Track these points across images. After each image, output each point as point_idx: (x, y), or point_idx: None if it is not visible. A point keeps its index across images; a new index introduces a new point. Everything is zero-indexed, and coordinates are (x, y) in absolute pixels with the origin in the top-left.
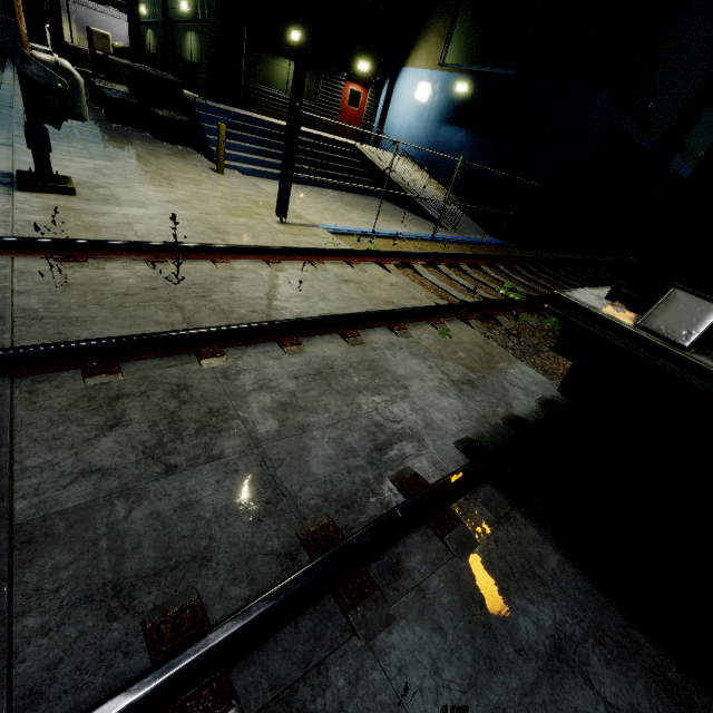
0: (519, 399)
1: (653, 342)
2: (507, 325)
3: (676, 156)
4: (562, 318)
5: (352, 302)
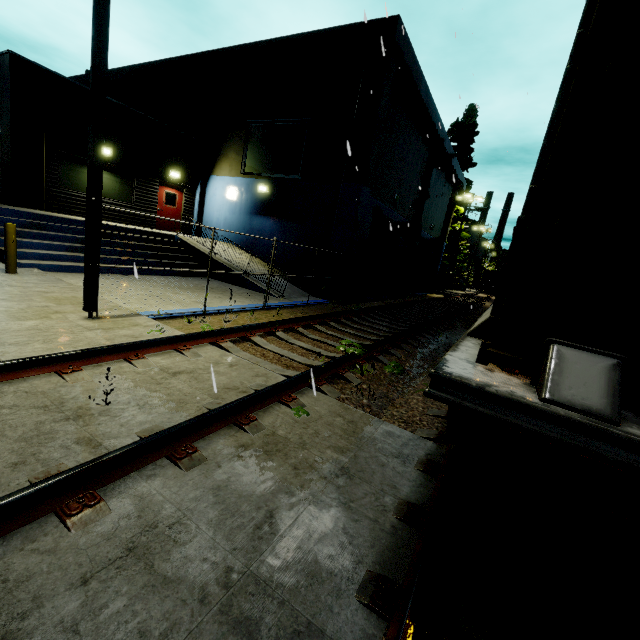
0: (400, 473)
1: (579, 422)
2: (356, 381)
3: (420, 227)
4: (452, 403)
5: (184, 400)
